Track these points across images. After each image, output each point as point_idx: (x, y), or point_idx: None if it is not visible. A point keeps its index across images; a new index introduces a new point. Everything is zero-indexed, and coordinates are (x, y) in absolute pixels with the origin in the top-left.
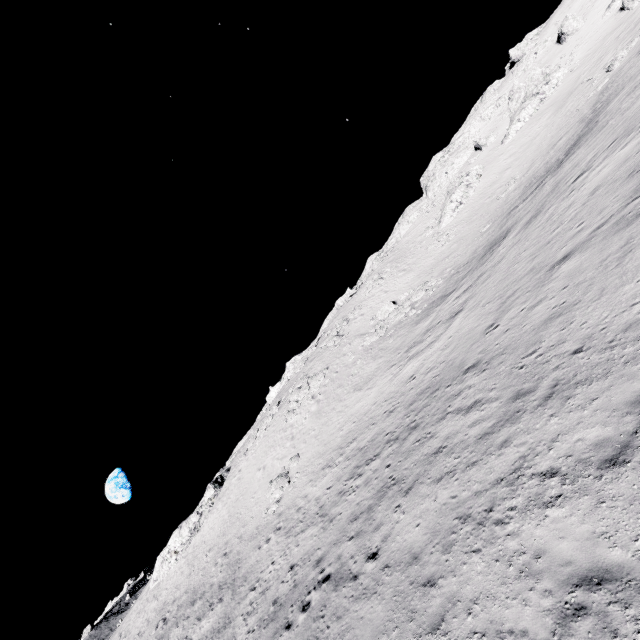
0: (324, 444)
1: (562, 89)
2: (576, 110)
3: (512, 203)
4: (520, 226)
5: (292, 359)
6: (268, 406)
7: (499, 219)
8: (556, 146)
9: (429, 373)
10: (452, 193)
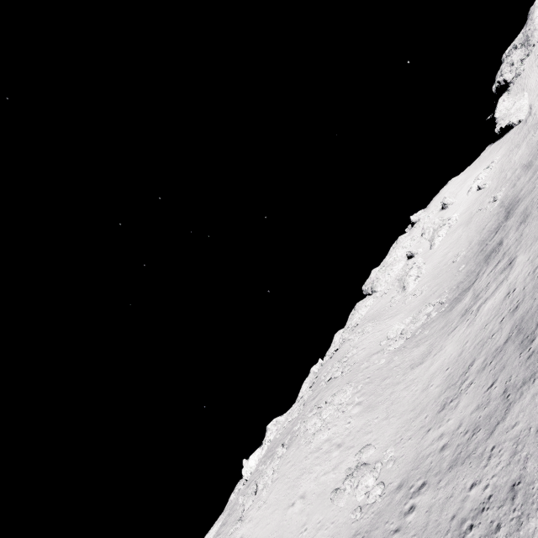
0: (410, 410)
1: (462, 219)
2: (485, 216)
3: (475, 251)
4: (513, 230)
5: (274, 420)
6: (245, 481)
7: (472, 259)
8: (486, 227)
9: (537, 268)
10: (407, 272)
